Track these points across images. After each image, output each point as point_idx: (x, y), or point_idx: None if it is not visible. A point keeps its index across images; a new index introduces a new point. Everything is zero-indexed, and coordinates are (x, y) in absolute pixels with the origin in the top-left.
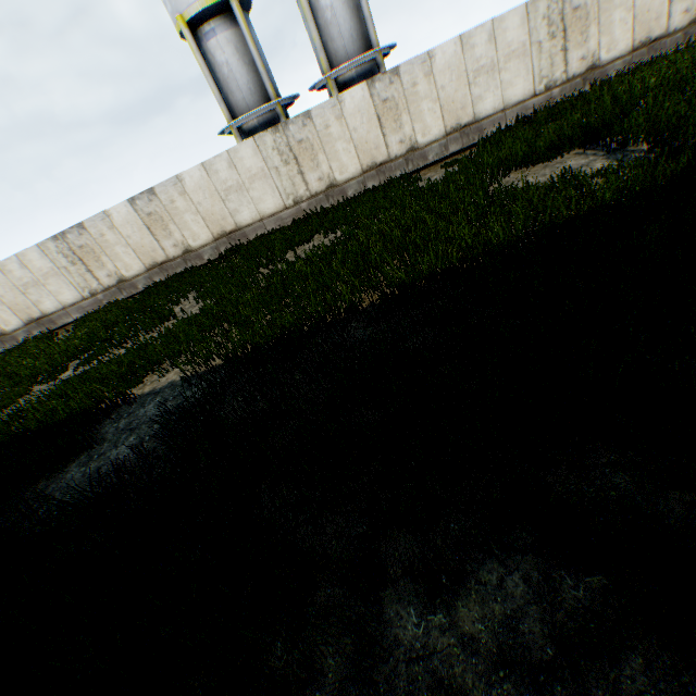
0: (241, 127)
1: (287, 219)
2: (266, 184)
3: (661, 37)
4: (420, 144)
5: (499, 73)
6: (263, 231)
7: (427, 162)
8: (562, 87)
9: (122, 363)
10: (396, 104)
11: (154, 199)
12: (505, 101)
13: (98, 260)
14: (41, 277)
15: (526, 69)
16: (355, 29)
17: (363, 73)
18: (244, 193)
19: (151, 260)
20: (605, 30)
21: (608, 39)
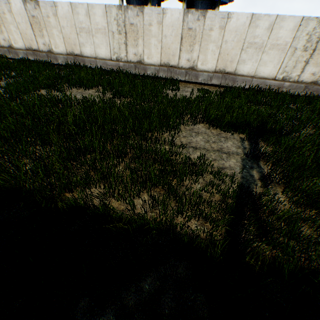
0: None
1: (110, 66)
2: (104, 39)
3: None
4: (198, 67)
5: (263, 53)
6: (95, 65)
7: (197, 81)
8: (292, 83)
9: None
10: (195, 35)
11: (38, 9)
12: (256, 72)
13: None
14: None
15: (279, 60)
16: None
17: (206, 6)
18: (90, 36)
19: (29, 45)
20: None
21: None
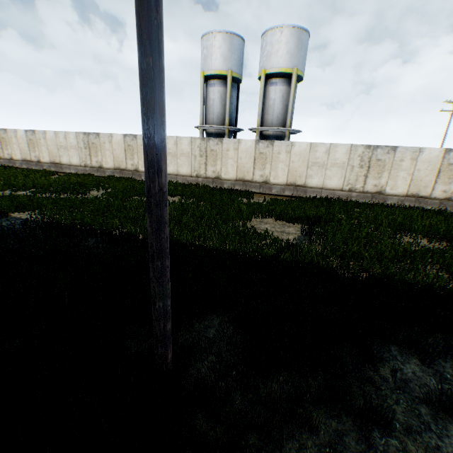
0: (206, 129)
1: (189, 181)
2: (187, 160)
3: (426, 197)
4: (271, 181)
5: (326, 169)
6: (175, 180)
7: (271, 192)
8: (359, 193)
9: (33, 200)
10: (266, 157)
11: (135, 140)
12: (324, 184)
13: (96, 152)
14: (69, 146)
15: (341, 174)
16: (281, 114)
17: (277, 135)
18: (175, 158)
19: (118, 165)
20: (392, 177)
21: (393, 183)
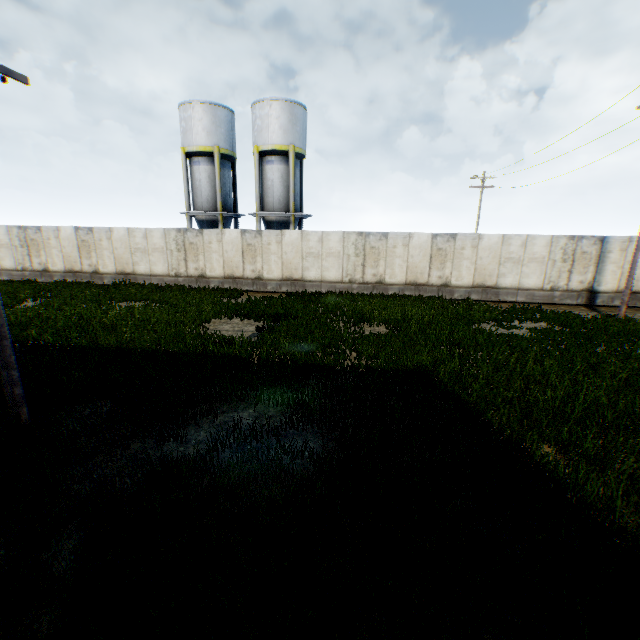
0: (196, 216)
1: (167, 282)
2: (163, 256)
3: (425, 284)
4: (265, 277)
5: (322, 260)
6: (149, 282)
7: (267, 290)
8: (360, 285)
9: None
10: (256, 249)
11: (91, 234)
12: (323, 277)
13: (39, 251)
14: None
15: (339, 265)
16: (283, 196)
17: (281, 221)
18: (147, 255)
19: (72, 267)
20: (390, 265)
21: (391, 271)
